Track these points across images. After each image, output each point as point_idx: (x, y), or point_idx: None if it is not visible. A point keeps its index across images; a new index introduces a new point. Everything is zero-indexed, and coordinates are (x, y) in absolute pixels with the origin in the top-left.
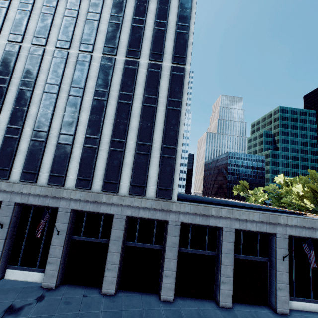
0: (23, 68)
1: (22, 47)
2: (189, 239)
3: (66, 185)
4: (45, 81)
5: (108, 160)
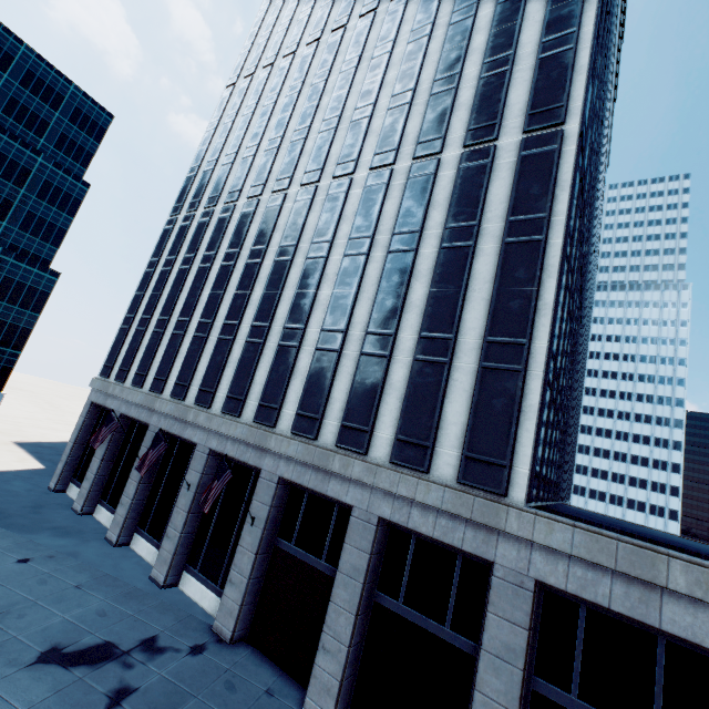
0: (257, 232)
1: (261, 202)
2: (576, 657)
3: (279, 426)
4: (280, 243)
5: (355, 377)
